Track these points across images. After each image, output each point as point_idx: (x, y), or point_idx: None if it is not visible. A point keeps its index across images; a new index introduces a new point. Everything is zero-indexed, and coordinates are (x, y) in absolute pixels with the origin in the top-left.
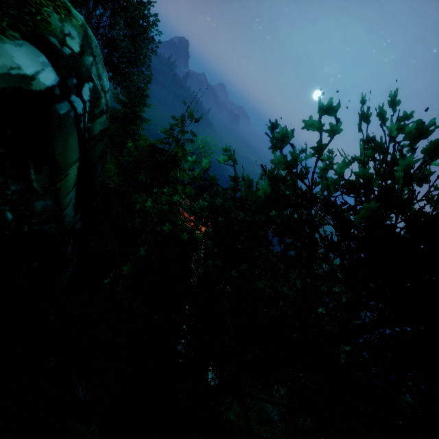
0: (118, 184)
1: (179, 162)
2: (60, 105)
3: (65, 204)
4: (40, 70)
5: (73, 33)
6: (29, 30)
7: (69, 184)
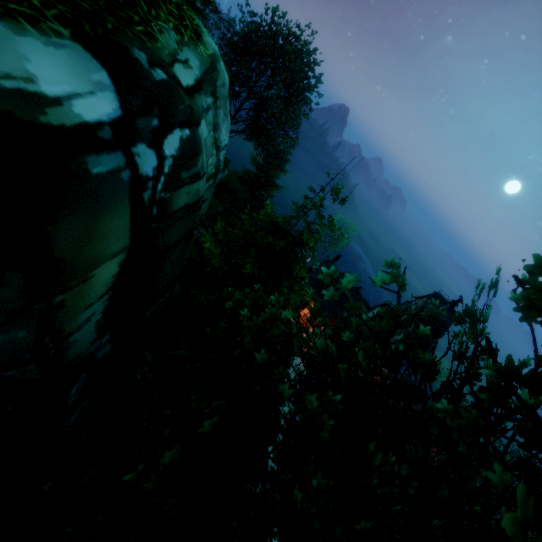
0: (215, 266)
1: (302, 253)
2: (99, 157)
3: (73, 325)
4: (83, 92)
5: (194, 62)
6: (99, 32)
7: (92, 292)
